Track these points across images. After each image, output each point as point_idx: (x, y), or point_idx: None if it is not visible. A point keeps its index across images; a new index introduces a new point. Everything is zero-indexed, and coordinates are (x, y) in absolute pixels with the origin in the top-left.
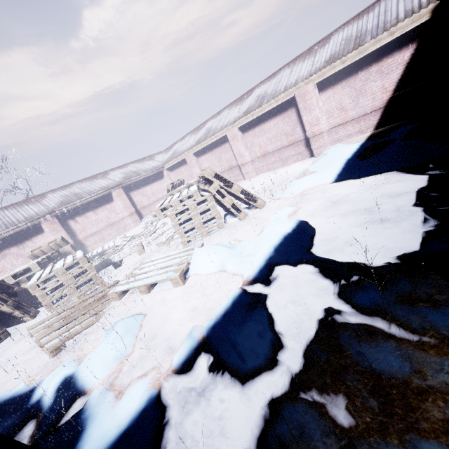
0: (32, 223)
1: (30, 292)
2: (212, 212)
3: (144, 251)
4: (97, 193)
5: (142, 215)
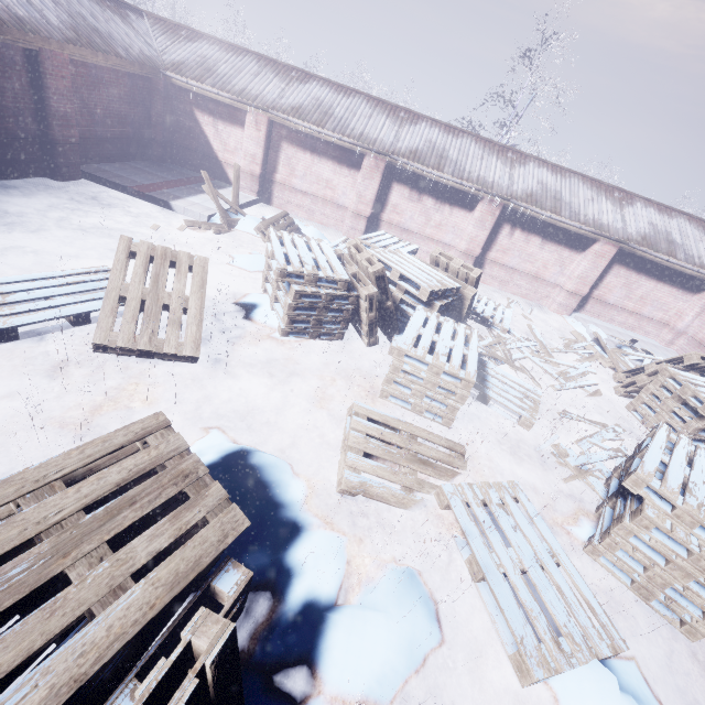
0: (476, 191)
1: (392, 315)
2: None
3: (529, 427)
4: (582, 226)
5: (584, 307)
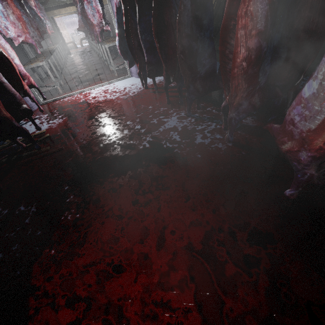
0: (76, 18)
1: (74, 39)
2: None
3: None
4: None
5: None
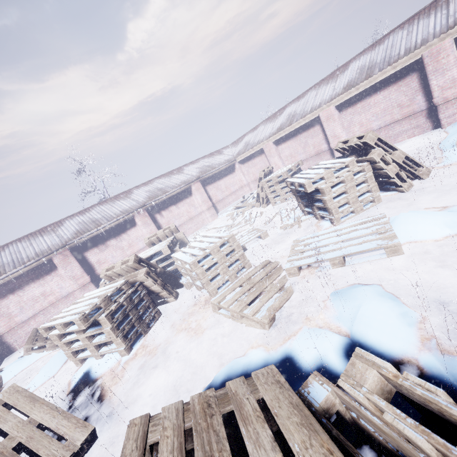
0: (127, 216)
1: (166, 275)
2: (369, 183)
3: (267, 235)
4: (180, 187)
5: (217, 209)
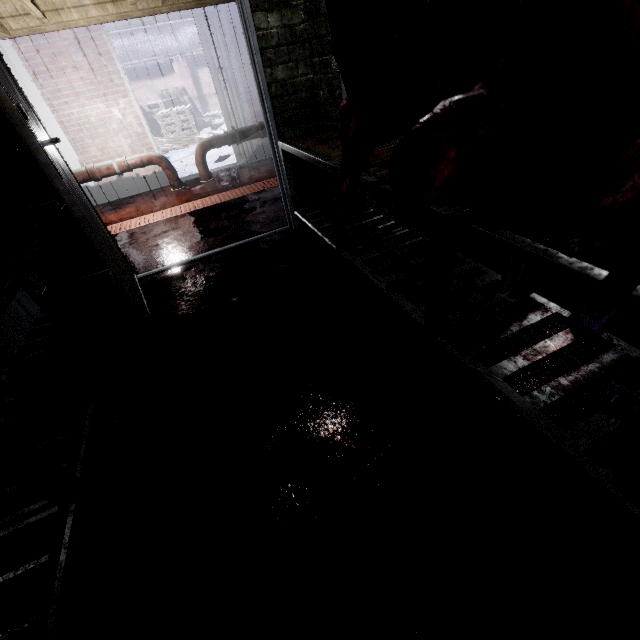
0: (166, 60)
1: (157, 123)
2: None
3: None
4: None
5: None
